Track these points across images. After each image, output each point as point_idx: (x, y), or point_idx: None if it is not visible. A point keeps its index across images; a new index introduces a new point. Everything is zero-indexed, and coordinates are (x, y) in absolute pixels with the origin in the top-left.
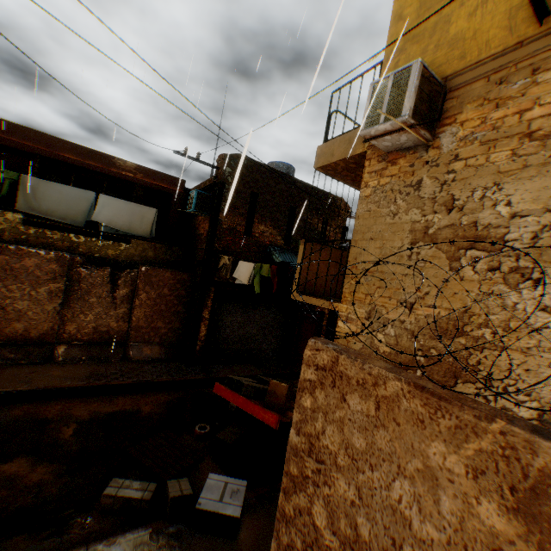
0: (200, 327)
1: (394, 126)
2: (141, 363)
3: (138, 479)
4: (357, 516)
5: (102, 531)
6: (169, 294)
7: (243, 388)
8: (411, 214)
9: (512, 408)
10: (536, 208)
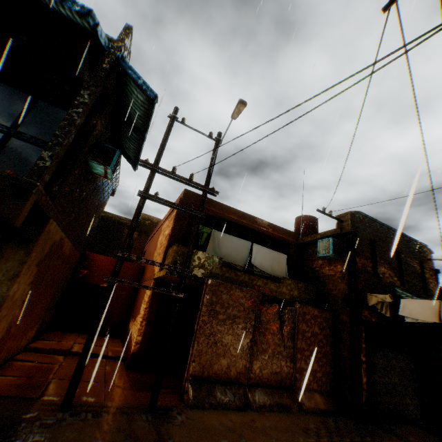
0: (360, 371)
1: None
2: (317, 415)
3: None
4: None
5: None
6: (318, 333)
7: None
8: None
9: None
10: None
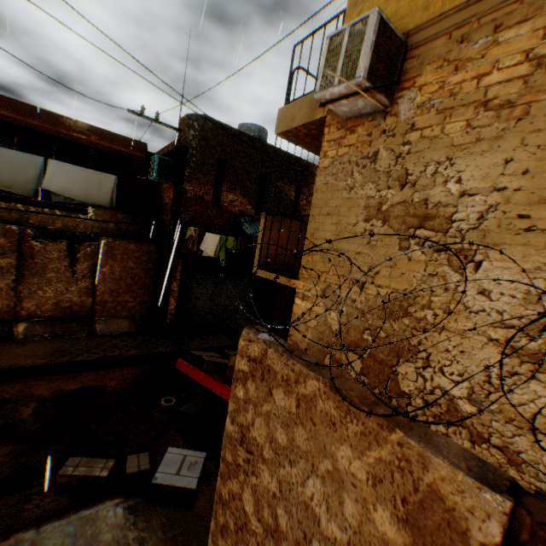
0: (169, 300)
1: (349, 90)
2: (109, 338)
3: (96, 457)
4: (277, 508)
5: (58, 509)
6: (135, 268)
7: (204, 364)
8: (366, 189)
9: (446, 387)
10: (485, 187)
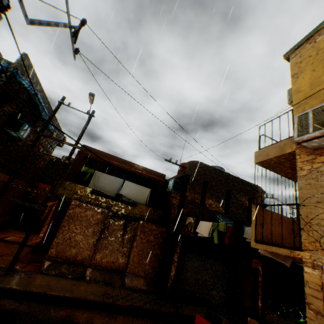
0: (171, 267)
1: (321, 133)
2: (132, 290)
3: None
4: None
5: None
6: (153, 240)
7: (222, 322)
8: None
9: None
10: None
